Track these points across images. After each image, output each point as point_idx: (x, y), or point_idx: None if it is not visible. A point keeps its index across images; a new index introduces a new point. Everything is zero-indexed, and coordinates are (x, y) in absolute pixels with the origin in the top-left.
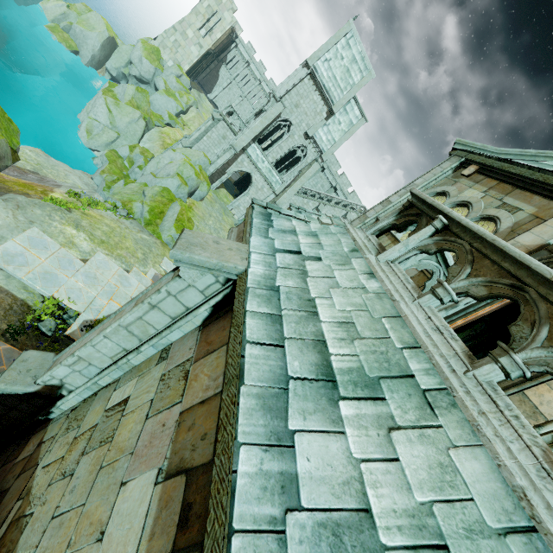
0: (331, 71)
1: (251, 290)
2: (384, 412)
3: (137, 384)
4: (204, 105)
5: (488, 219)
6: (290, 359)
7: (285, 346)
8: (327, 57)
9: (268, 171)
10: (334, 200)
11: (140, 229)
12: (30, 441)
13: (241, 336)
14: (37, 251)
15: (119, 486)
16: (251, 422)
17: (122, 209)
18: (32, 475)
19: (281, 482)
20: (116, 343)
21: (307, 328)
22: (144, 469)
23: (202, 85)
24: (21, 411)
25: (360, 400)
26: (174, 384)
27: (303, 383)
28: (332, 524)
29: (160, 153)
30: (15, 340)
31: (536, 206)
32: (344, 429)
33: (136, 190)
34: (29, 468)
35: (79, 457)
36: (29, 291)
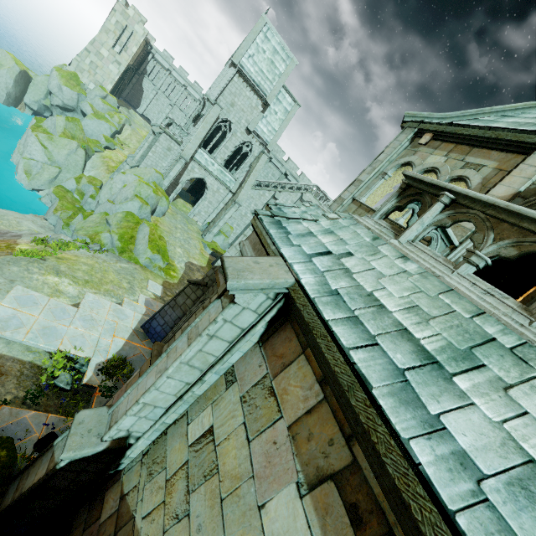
0: (257, 65)
1: (317, 300)
2: (491, 376)
3: (214, 412)
4: (136, 121)
5: (457, 179)
6: (392, 354)
7: (379, 343)
8: (250, 53)
9: (220, 172)
10: (288, 186)
11: (117, 259)
12: (107, 498)
13: (335, 345)
14: (28, 309)
15: (257, 510)
16: (402, 418)
17: (93, 244)
18: (134, 529)
19: (457, 460)
20: (178, 380)
21: (385, 322)
22: (278, 488)
23: (129, 102)
24: (89, 472)
25: (468, 372)
26: (261, 402)
27: (415, 371)
28: (515, 480)
29: (107, 178)
30: (38, 404)
31: (496, 161)
32: (471, 401)
33: (98, 221)
34: (125, 523)
35: (185, 497)
36: (34, 351)
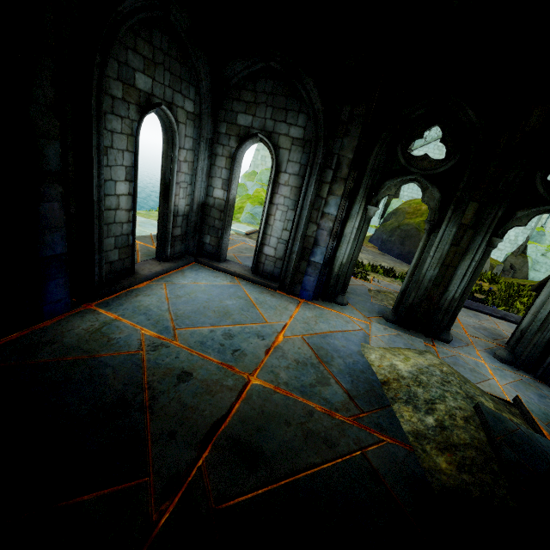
0: None
1: None
2: None
3: None
4: None
5: None
6: None
7: None
8: None
9: None
10: None
11: None
12: None
13: None
14: None
15: None
16: None
17: None
18: None
19: None
20: None
21: None
22: None
23: None
24: None
25: None
26: None
27: None
28: None
29: None
30: None
31: None
32: None
33: None
34: None
35: None
36: None
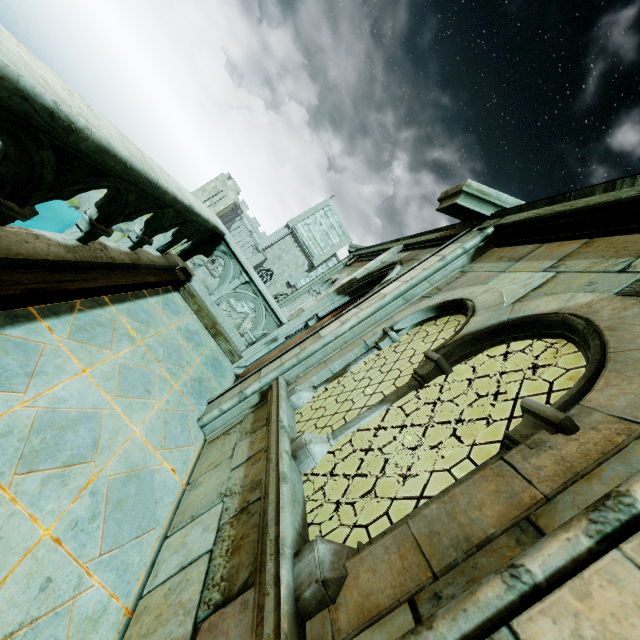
0: (311, 233)
1: None
2: None
3: None
4: None
5: None
6: None
7: None
8: (307, 222)
9: None
10: None
11: None
12: None
13: None
14: None
15: None
16: None
17: None
18: None
19: None
20: None
21: None
22: None
23: None
24: None
25: None
26: None
27: None
28: None
29: None
30: None
31: None
32: None
33: None
34: None
35: None
36: None
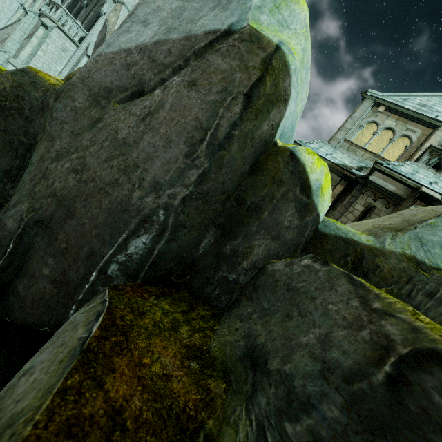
0: None
1: None
2: None
3: None
4: None
5: (404, 136)
6: None
7: None
8: None
9: None
10: None
11: None
12: None
13: None
14: None
15: None
16: None
17: None
18: None
19: None
20: None
21: None
22: None
23: None
24: None
25: None
26: None
27: None
28: None
29: None
30: None
31: (421, 130)
32: None
33: None
34: None
35: None
36: None
